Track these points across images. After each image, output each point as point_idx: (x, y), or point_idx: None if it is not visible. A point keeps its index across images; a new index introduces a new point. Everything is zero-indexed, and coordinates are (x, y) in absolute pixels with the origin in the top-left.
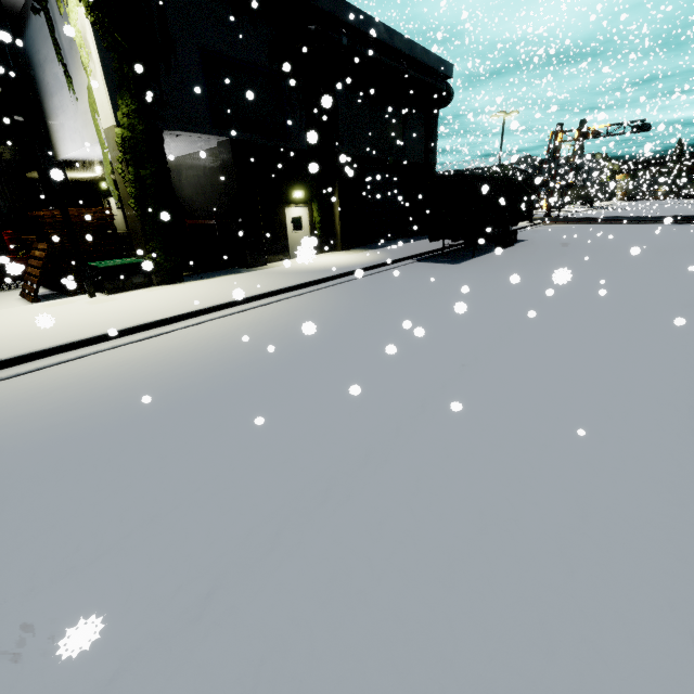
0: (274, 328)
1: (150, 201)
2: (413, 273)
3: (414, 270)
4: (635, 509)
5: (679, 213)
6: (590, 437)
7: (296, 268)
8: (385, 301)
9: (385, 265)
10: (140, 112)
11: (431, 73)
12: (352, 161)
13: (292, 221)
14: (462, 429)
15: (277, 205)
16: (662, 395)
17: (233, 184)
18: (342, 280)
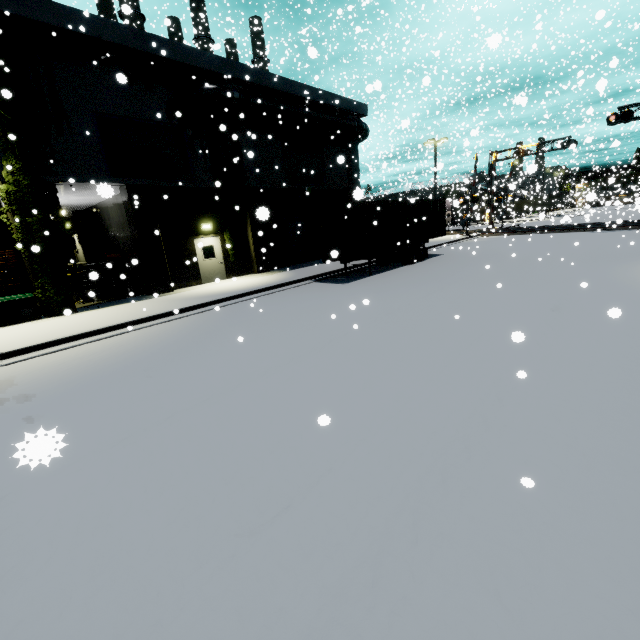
0: (85, 362)
1: (38, 243)
2: (292, 295)
3: (298, 292)
4: (61, 639)
5: (622, 218)
6: (166, 516)
7: (192, 294)
8: (223, 329)
9: (277, 287)
10: (25, 169)
11: (345, 113)
12: (267, 193)
13: (203, 250)
14: (57, 501)
15: (184, 237)
16: (321, 452)
17: (133, 223)
18: (217, 305)
